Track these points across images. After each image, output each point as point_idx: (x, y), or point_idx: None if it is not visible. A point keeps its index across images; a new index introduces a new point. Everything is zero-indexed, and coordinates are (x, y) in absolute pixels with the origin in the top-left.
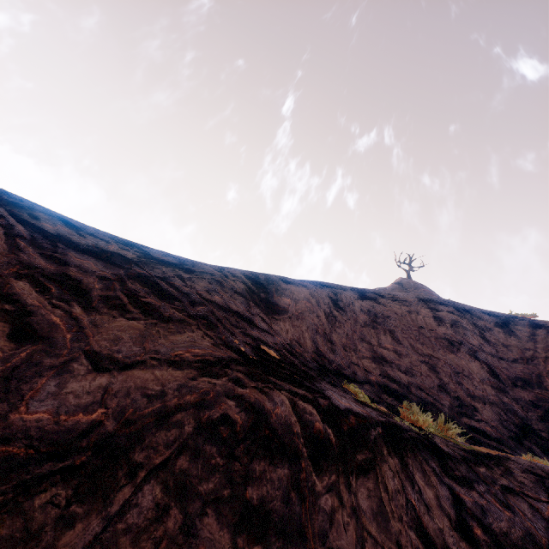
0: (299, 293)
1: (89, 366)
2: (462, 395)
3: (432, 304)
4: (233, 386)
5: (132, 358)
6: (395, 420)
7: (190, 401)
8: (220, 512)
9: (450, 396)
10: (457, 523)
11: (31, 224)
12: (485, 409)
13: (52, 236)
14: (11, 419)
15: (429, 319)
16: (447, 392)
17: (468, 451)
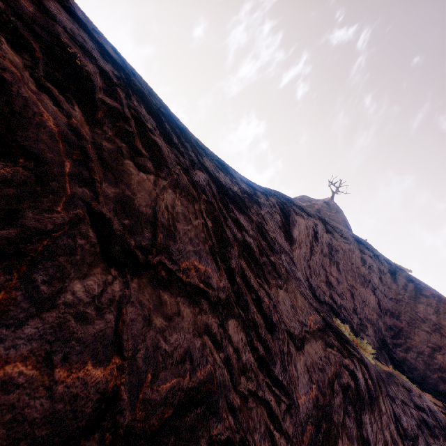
0: (301, 225)
1: (294, 347)
2: (362, 317)
3: (362, 247)
4: (341, 356)
5: (301, 333)
6: (363, 354)
7: (333, 371)
8: (359, 445)
9: (357, 317)
10: (395, 425)
11: (206, 169)
12: (370, 328)
13: (218, 183)
14: (299, 404)
15: (358, 259)
16: (356, 314)
17: (383, 372)
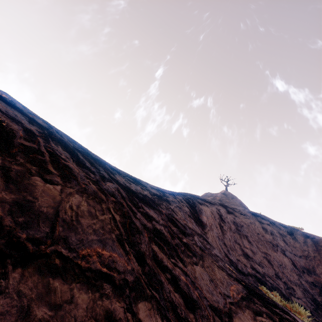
0: (207, 212)
1: None
2: (286, 280)
3: (259, 218)
4: None
5: (225, 306)
6: (299, 318)
7: None
8: None
9: (282, 281)
10: None
11: (117, 181)
12: (297, 290)
13: (128, 190)
14: None
15: (260, 228)
16: (280, 278)
17: None
